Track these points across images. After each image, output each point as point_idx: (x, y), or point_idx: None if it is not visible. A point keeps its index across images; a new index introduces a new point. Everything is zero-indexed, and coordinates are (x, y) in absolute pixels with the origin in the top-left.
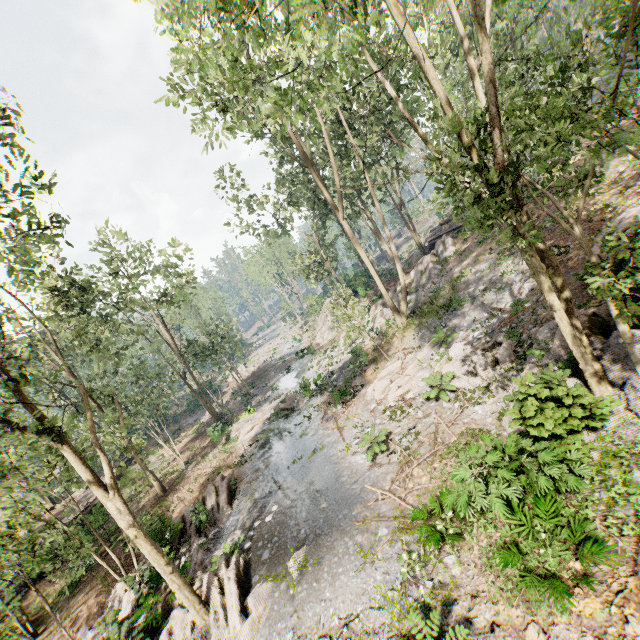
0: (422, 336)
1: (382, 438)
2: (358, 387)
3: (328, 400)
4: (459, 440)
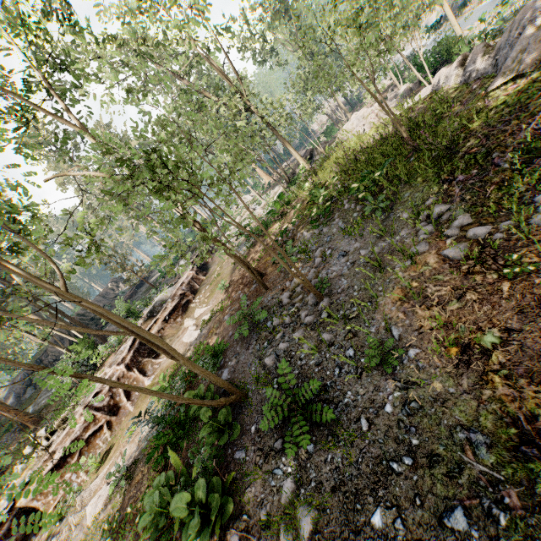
0: None
1: None
2: None
3: None
4: None
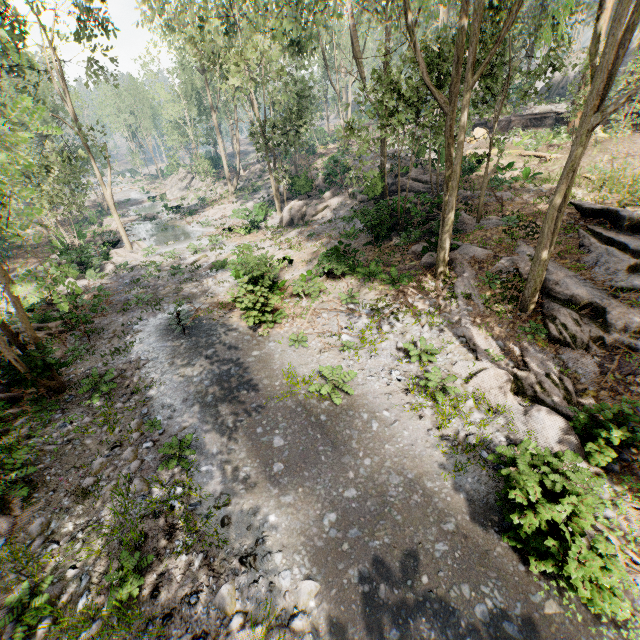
0: (239, 199)
1: (210, 221)
2: (200, 213)
3: (181, 216)
4: (238, 225)
